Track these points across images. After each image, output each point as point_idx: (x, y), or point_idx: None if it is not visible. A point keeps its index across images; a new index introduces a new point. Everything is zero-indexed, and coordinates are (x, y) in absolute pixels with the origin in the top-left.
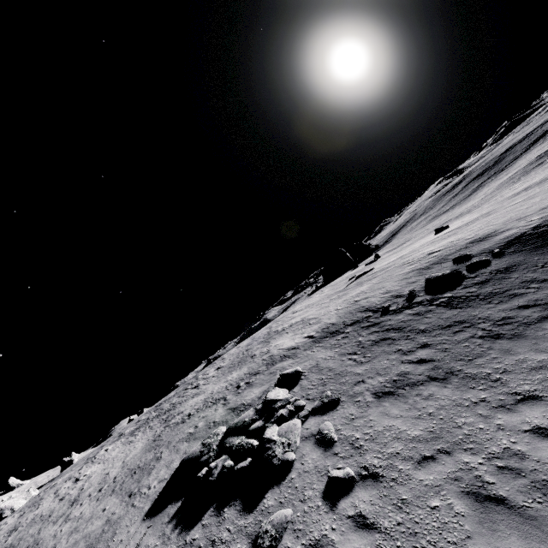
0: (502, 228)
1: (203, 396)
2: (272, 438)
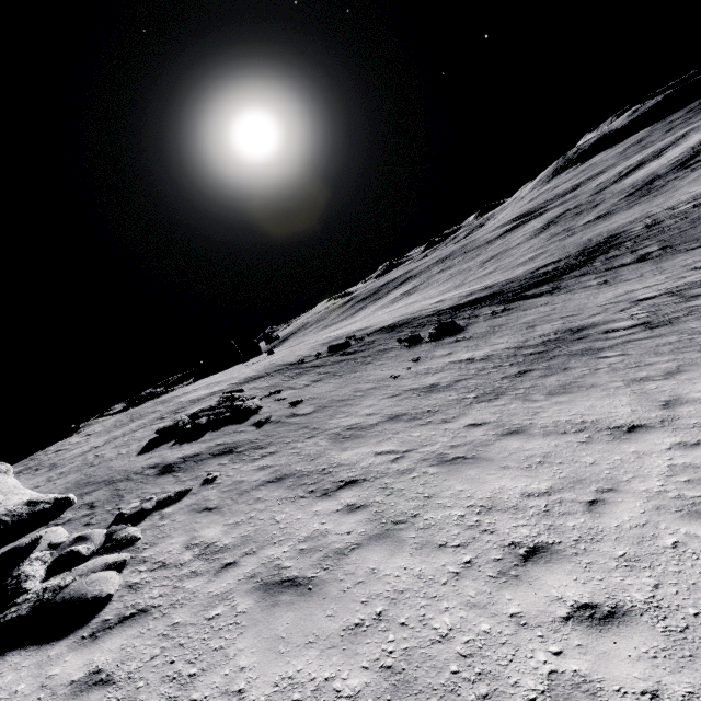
0: (374, 325)
1: (98, 442)
2: (244, 403)
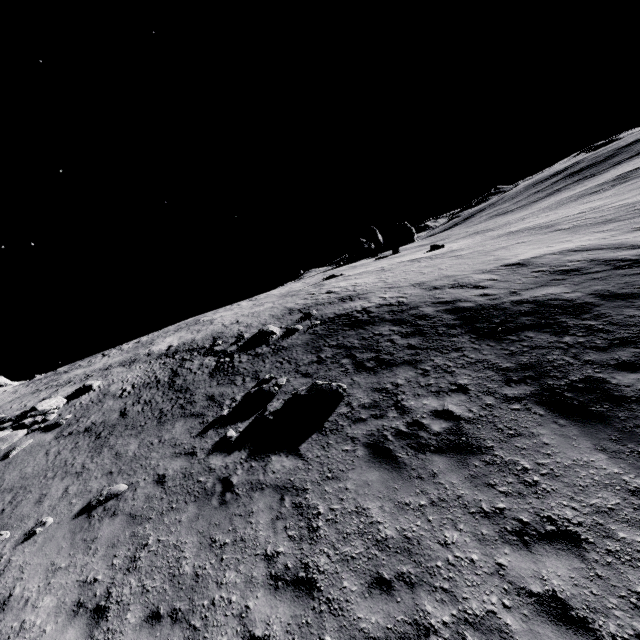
0: (371, 292)
1: (82, 371)
2: None
